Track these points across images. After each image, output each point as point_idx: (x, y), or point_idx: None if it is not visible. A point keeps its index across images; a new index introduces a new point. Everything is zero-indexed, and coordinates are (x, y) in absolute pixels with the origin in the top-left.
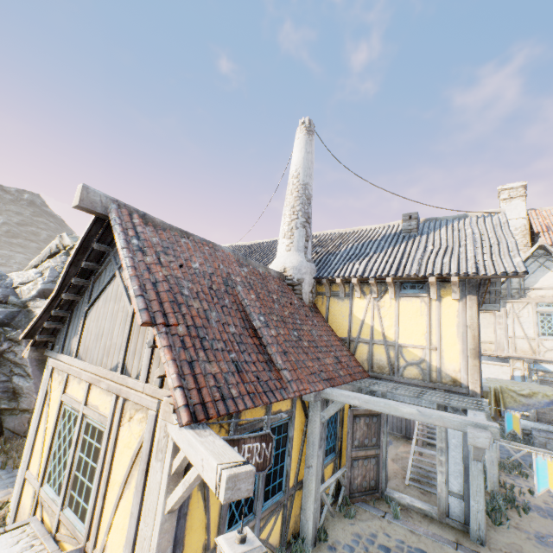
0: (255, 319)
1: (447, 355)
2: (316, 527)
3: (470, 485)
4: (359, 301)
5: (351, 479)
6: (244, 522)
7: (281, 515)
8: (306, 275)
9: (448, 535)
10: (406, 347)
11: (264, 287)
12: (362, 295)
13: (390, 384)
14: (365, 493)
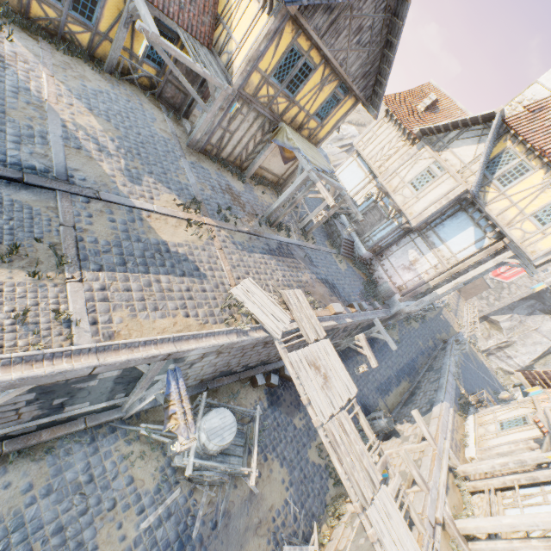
0: None
1: (240, 55)
2: (113, 68)
3: (199, 122)
4: None
5: (164, 90)
6: (54, 1)
7: (90, 36)
8: None
9: (180, 136)
10: (233, 40)
11: None
12: None
13: (204, 52)
14: (170, 106)
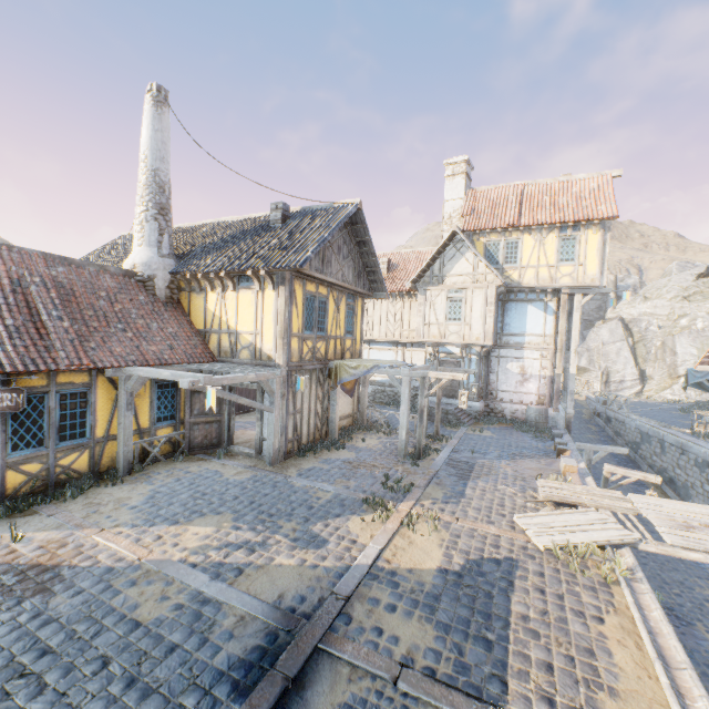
0: (43, 314)
1: (266, 338)
2: (131, 463)
3: (268, 429)
4: (212, 295)
5: (191, 438)
6: (35, 451)
7: (88, 454)
8: (158, 271)
9: (252, 464)
10: (242, 334)
11: (89, 285)
12: (214, 290)
13: (221, 365)
14: (207, 448)
